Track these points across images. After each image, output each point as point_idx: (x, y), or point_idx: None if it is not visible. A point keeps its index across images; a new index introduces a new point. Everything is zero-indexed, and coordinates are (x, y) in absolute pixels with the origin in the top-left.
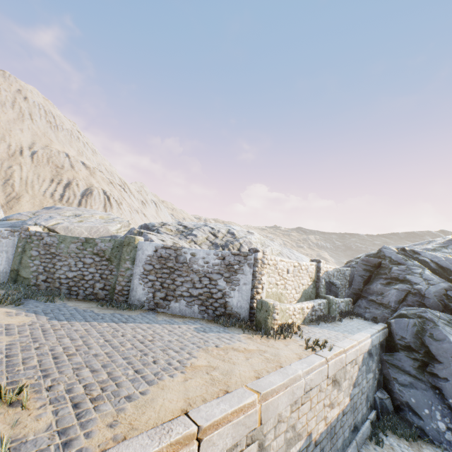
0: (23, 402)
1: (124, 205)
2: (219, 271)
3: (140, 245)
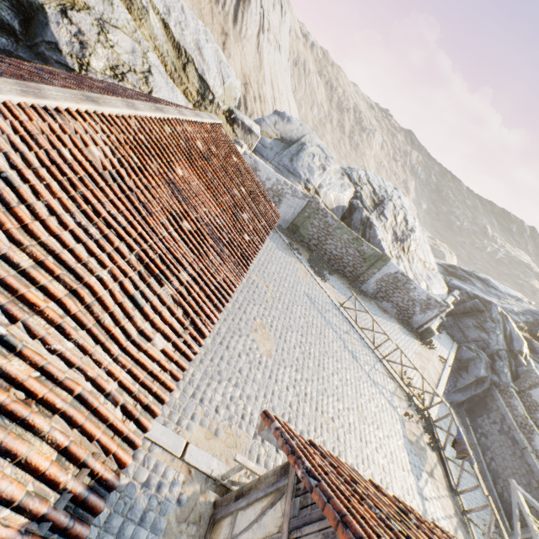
0: (409, 378)
1: (271, 32)
2: (421, 303)
3: (389, 264)
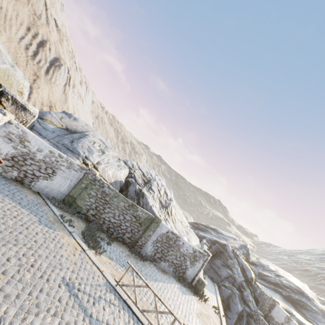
0: None
1: (76, 89)
2: (190, 257)
3: (161, 225)
